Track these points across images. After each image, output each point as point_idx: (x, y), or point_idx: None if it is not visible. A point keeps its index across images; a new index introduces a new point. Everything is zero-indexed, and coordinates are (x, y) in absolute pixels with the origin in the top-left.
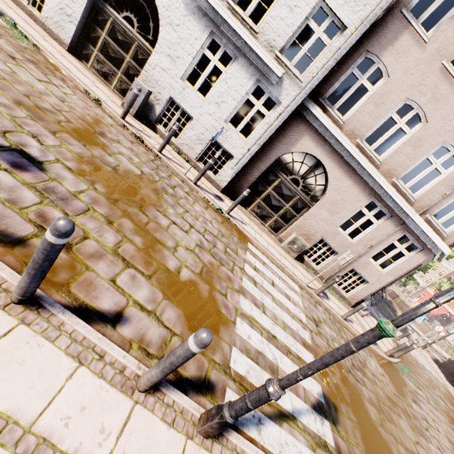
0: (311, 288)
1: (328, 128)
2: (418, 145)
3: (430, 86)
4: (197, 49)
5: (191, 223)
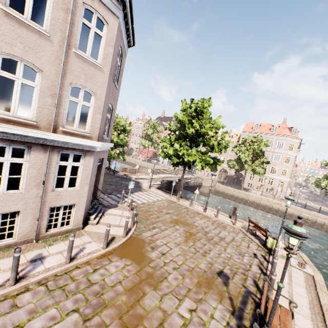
0: (3, 283)
1: None
2: None
3: None
4: None
5: None
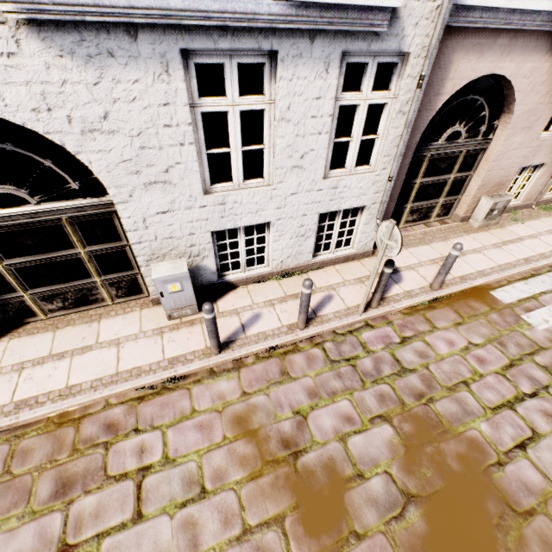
0: None
1: (505, 6)
2: None
3: None
4: (186, 119)
5: (501, 401)
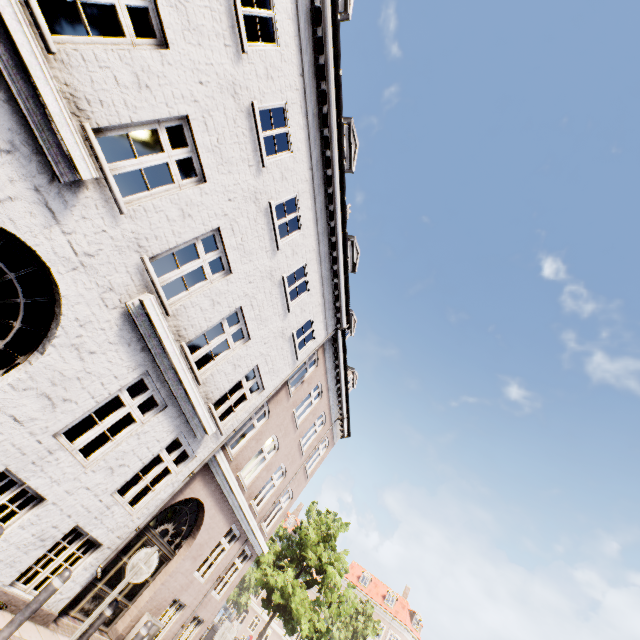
0: None
1: (224, 470)
2: (270, 468)
3: (285, 425)
4: (112, 390)
5: None
